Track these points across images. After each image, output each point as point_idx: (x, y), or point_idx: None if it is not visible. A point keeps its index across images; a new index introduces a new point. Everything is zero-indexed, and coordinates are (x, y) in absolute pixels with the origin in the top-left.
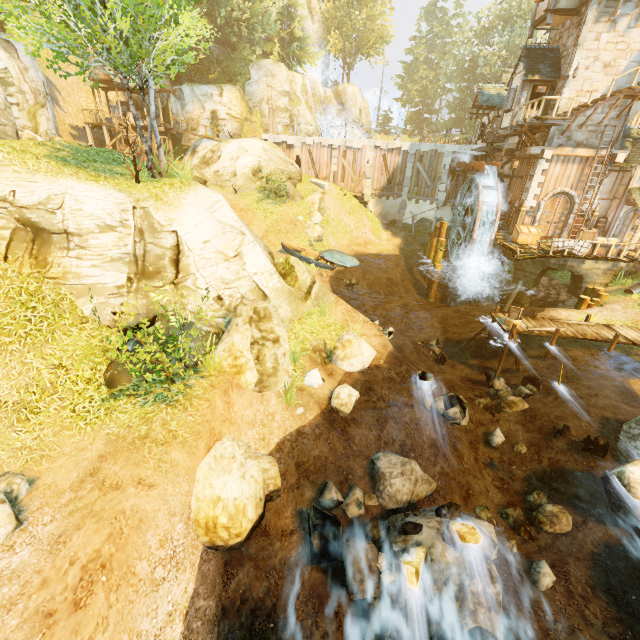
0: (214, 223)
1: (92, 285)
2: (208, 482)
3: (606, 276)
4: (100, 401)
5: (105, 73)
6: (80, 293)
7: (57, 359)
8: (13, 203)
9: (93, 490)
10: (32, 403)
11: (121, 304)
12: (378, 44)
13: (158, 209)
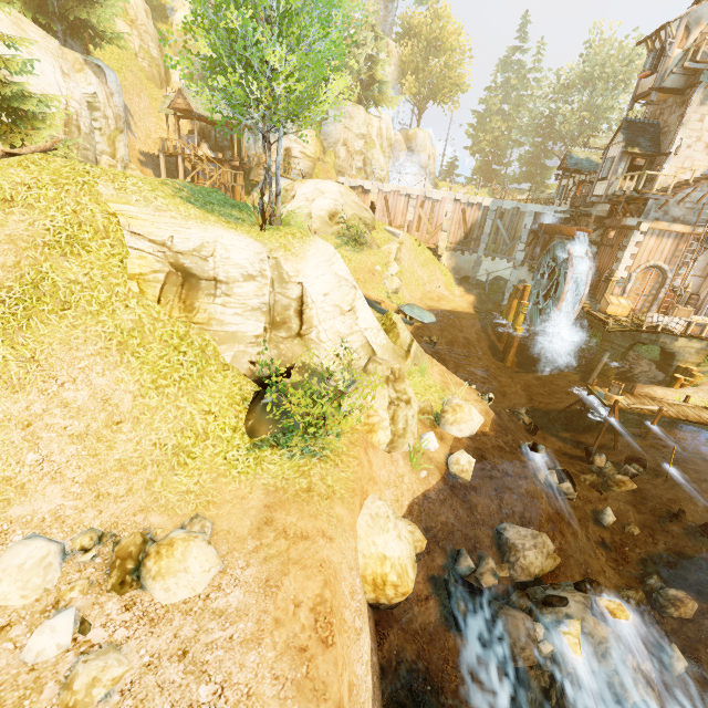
0: (332, 276)
1: (233, 333)
2: (370, 539)
3: (699, 355)
4: (245, 450)
5: (186, 103)
6: (222, 340)
7: (207, 405)
8: (171, 248)
9: (278, 539)
10: (188, 448)
11: (257, 353)
12: (453, 92)
13: (287, 260)
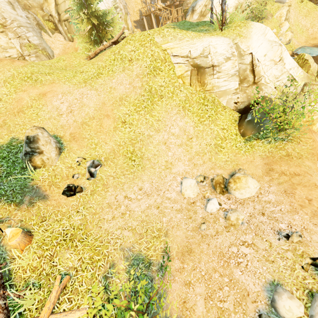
0: (266, 42)
1: (224, 90)
2: None
3: None
4: (243, 142)
5: None
6: (220, 95)
7: (222, 126)
8: (190, 57)
9: (281, 176)
10: (220, 144)
11: (237, 98)
12: None
13: (241, 42)
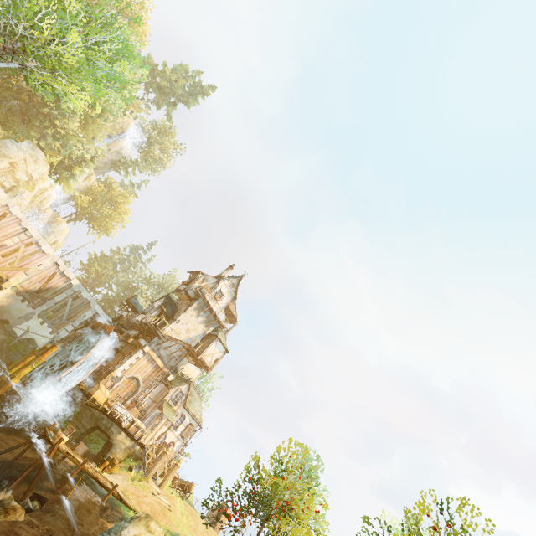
0: None
1: None
2: None
3: (125, 453)
4: None
5: None
6: None
7: None
8: None
9: None
10: None
11: None
12: (103, 229)
13: None
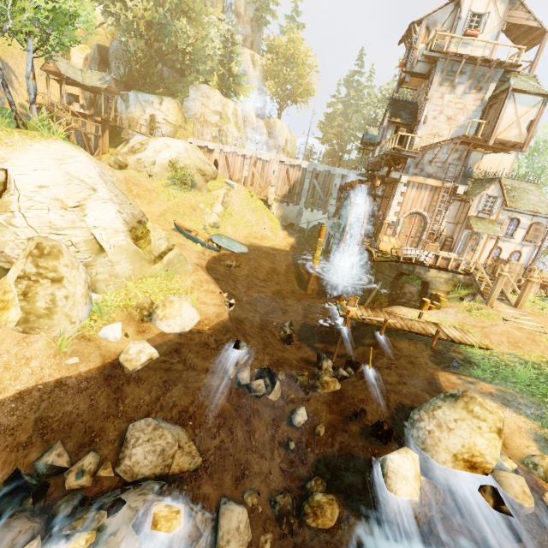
0: (60, 173)
1: None
2: None
3: (448, 285)
4: None
5: (56, 67)
6: None
7: None
8: None
9: None
10: None
11: None
12: (304, 95)
13: None
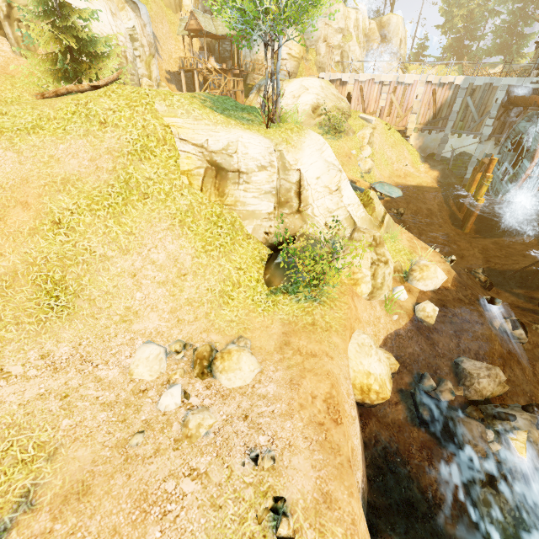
0: (322, 162)
1: (252, 211)
2: (358, 360)
3: None
4: (265, 295)
5: (197, 23)
6: (245, 217)
7: (238, 264)
8: (207, 149)
9: (295, 355)
10: (229, 292)
11: (269, 226)
12: None
13: (288, 151)
